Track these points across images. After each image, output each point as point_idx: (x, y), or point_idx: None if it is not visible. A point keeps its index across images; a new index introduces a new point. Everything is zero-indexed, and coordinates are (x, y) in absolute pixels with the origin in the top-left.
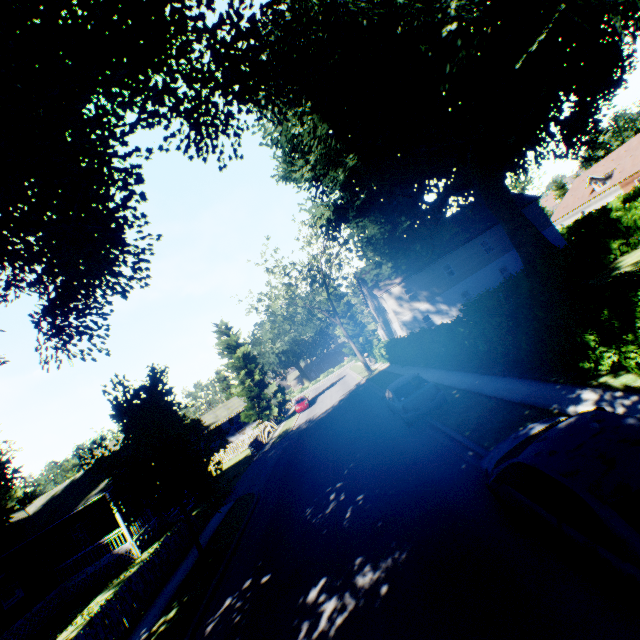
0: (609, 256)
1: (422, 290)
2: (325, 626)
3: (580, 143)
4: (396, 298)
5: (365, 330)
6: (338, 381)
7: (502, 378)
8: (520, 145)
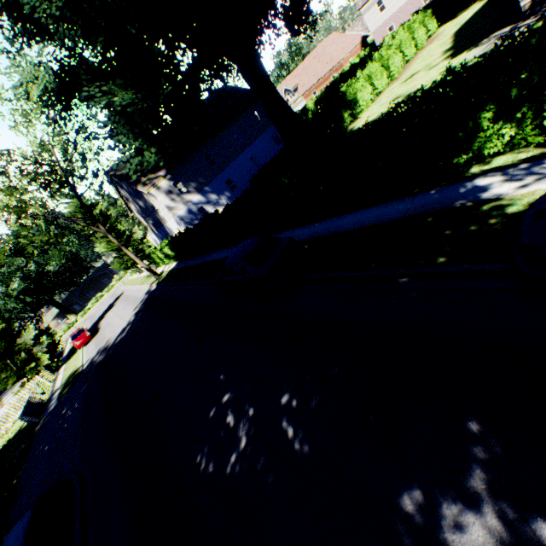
0: (345, 124)
1: (191, 181)
2: None
3: (306, 24)
4: (166, 192)
5: (133, 240)
6: (117, 300)
7: (348, 214)
8: (267, 8)
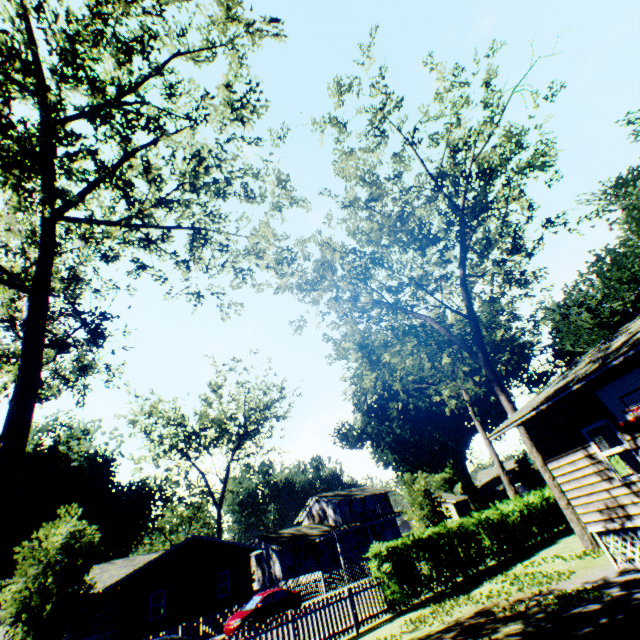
0: None
1: None
2: None
3: None
4: None
5: None
6: None
7: None
8: None
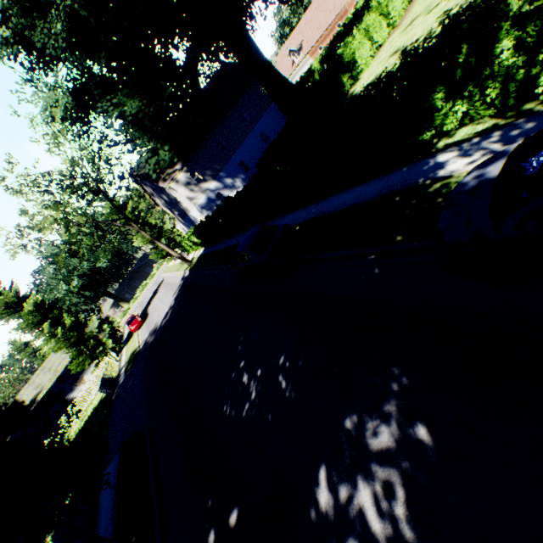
0: (344, 89)
1: (205, 170)
2: (387, 529)
3: None
4: (185, 184)
5: (164, 231)
6: (159, 287)
7: (338, 194)
8: None
